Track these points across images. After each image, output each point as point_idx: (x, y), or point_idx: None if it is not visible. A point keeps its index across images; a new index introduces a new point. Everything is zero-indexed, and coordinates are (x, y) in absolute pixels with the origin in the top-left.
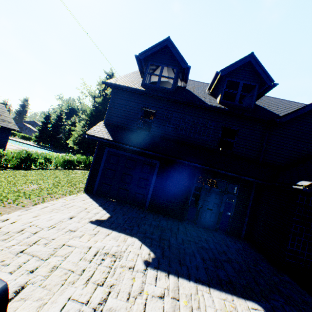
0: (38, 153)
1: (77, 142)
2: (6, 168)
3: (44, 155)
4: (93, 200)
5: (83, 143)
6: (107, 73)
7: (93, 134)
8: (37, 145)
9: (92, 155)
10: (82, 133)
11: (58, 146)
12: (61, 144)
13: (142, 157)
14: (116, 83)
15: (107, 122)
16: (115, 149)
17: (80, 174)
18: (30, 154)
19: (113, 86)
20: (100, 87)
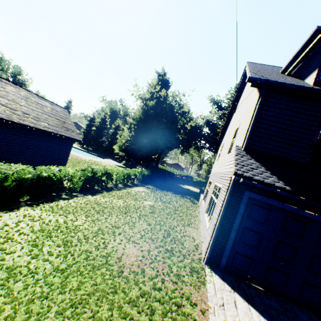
0: (102, 170)
1: (124, 148)
2: (71, 193)
3: (107, 171)
4: (242, 298)
5: (130, 149)
6: (159, 73)
7: (249, 175)
8: (82, 148)
9: (138, 163)
10: (128, 139)
11: (100, 150)
12: (104, 148)
13: (320, 217)
14: (269, 79)
15: (249, 147)
16: (263, 196)
17: (153, 202)
18: (96, 172)
19: (268, 84)
20: (150, 89)
